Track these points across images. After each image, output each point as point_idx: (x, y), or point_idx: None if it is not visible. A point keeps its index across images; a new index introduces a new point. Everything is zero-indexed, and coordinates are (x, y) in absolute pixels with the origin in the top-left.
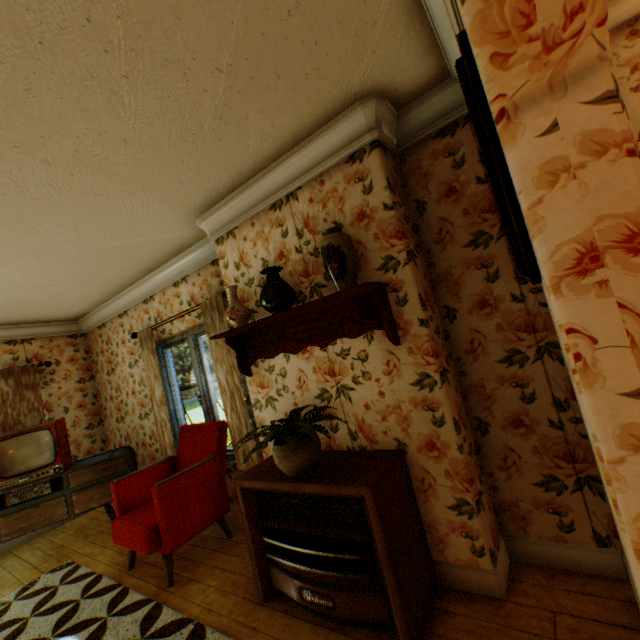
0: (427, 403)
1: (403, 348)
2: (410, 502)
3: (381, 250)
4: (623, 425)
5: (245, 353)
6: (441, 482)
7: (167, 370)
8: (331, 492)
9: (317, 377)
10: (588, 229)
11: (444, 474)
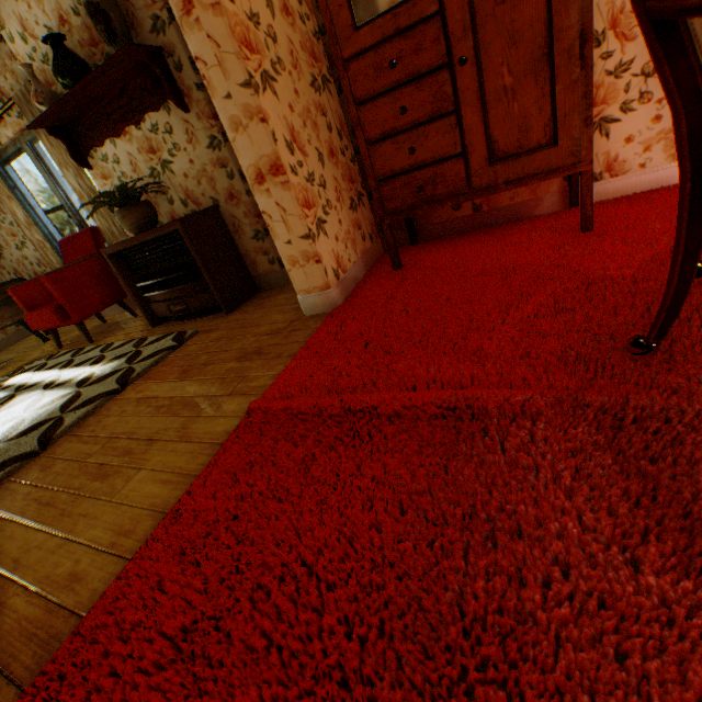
0: (221, 163)
1: (194, 116)
2: (227, 240)
3: (147, 9)
4: (230, 119)
5: (77, 146)
6: (244, 223)
7: (21, 192)
8: (161, 234)
9: (144, 158)
10: None
11: (244, 216)
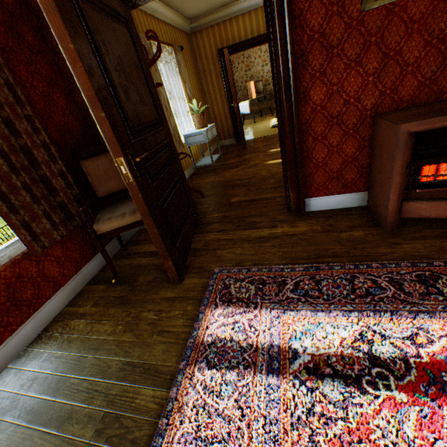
0: None
1: None
2: None
3: None
4: None
5: None
6: None
7: None
8: None
9: None
10: None
11: None
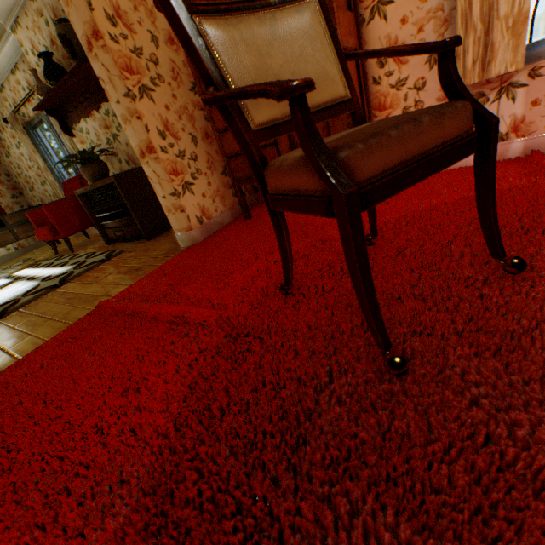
0: None
1: None
2: (152, 190)
3: None
4: (122, 116)
5: (65, 122)
6: None
7: (43, 148)
8: (105, 184)
9: (103, 132)
10: (85, 29)
11: None
